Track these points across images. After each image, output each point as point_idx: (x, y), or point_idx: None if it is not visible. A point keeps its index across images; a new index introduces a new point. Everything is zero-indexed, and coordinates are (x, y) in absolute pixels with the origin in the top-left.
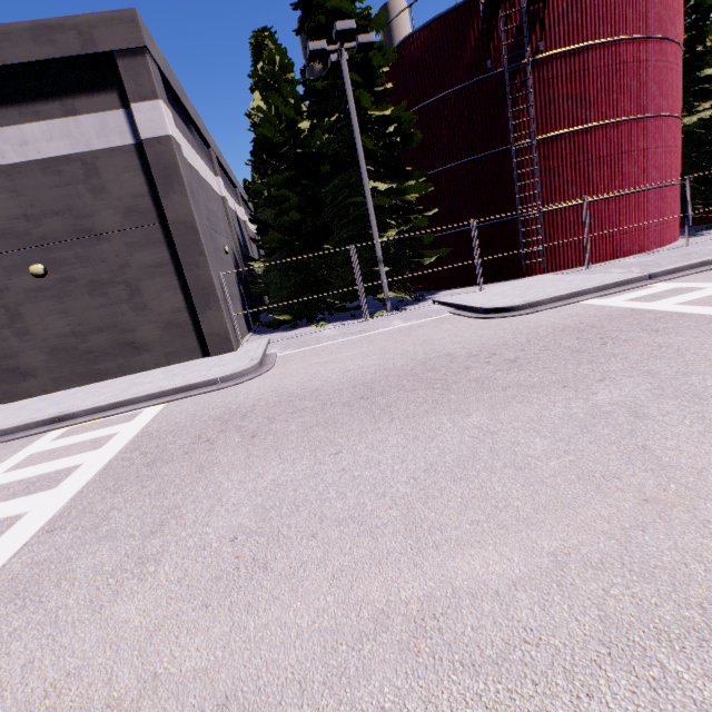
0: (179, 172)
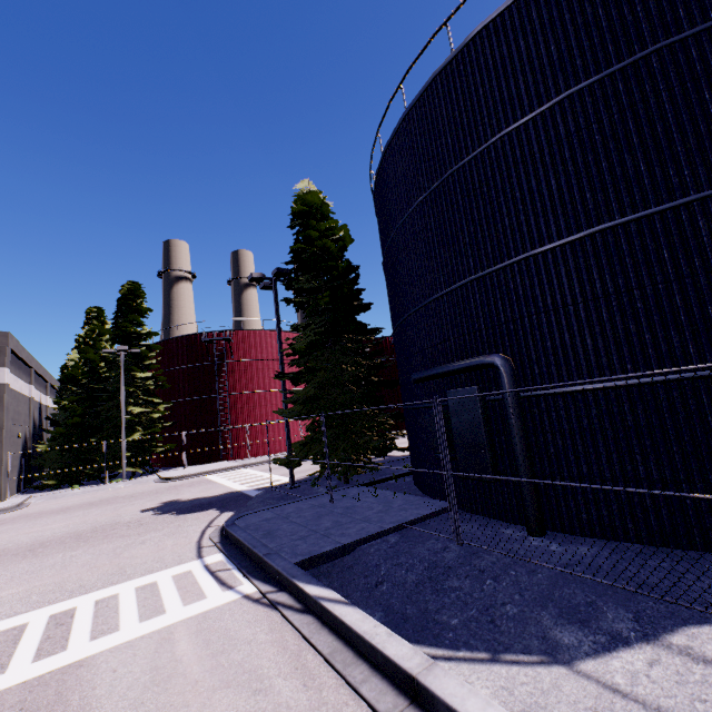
0: (4, 400)
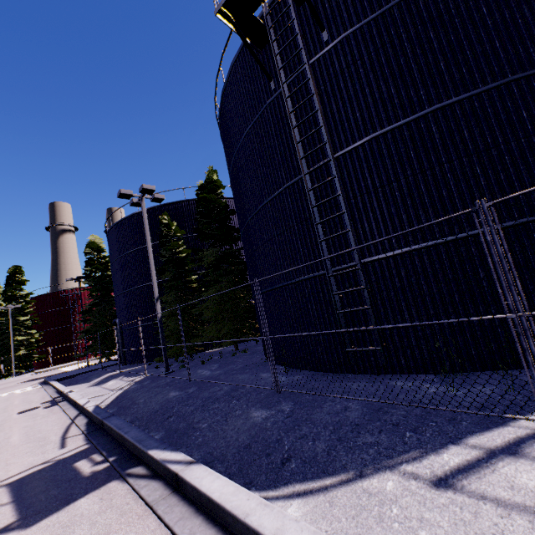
0: None
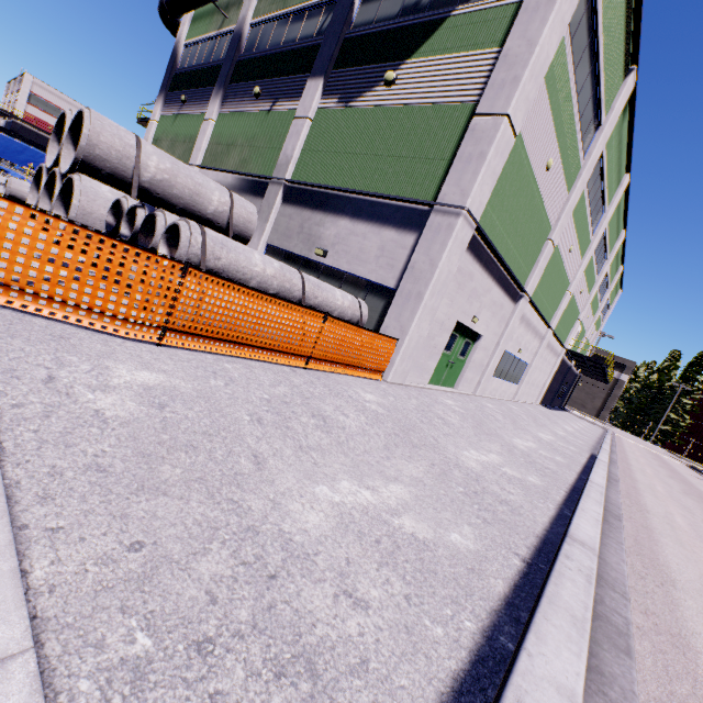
0: (622, 387)
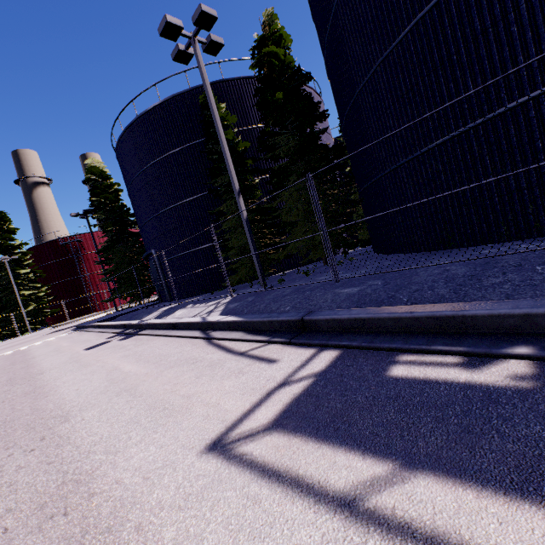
0: None
